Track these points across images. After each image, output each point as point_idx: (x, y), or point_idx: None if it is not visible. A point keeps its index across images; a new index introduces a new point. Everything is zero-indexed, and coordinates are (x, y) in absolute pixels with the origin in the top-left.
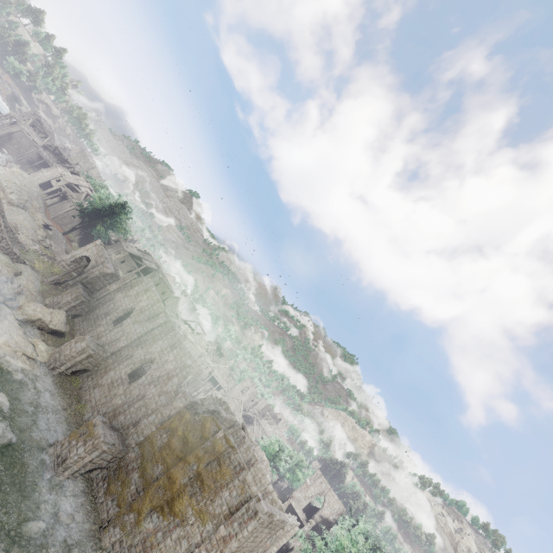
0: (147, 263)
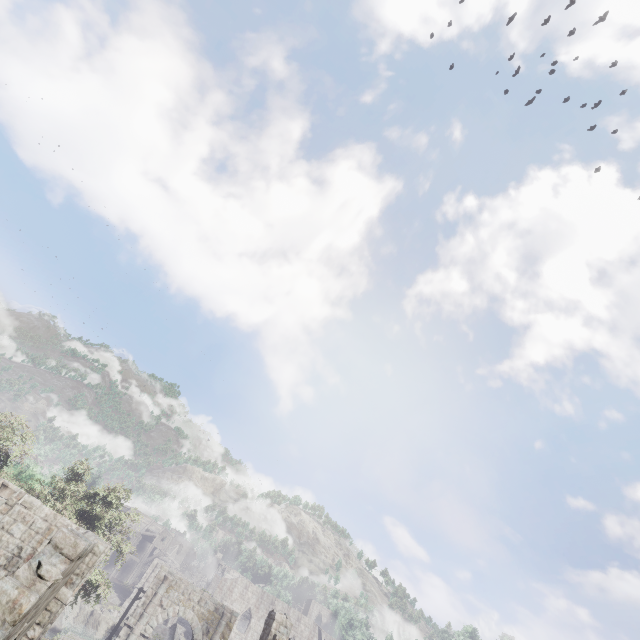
0: (157, 531)
